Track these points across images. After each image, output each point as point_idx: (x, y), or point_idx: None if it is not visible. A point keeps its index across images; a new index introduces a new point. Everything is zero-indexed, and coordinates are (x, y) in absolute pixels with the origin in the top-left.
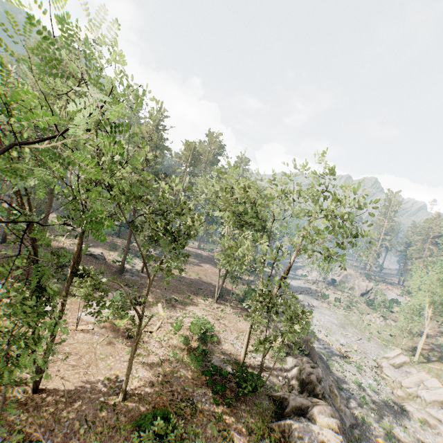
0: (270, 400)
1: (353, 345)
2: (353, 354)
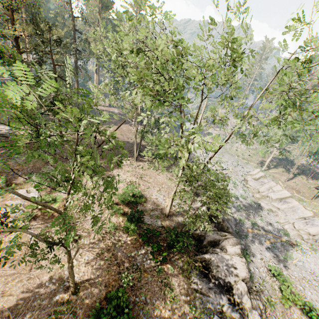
0: (191, 237)
1: (229, 167)
2: (230, 175)
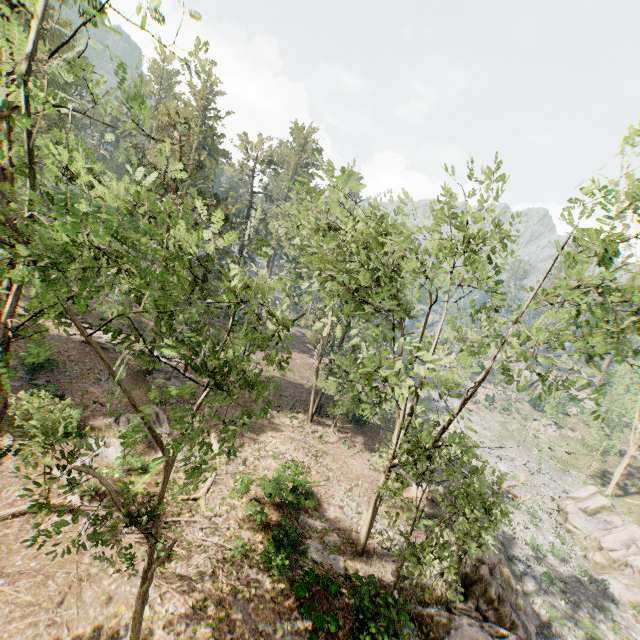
0: (414, 622)
1: (518, 473)
2: (520, 490)
